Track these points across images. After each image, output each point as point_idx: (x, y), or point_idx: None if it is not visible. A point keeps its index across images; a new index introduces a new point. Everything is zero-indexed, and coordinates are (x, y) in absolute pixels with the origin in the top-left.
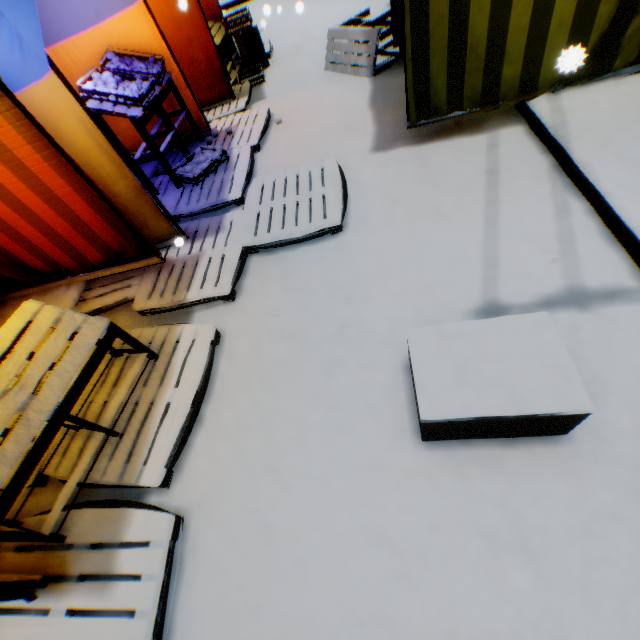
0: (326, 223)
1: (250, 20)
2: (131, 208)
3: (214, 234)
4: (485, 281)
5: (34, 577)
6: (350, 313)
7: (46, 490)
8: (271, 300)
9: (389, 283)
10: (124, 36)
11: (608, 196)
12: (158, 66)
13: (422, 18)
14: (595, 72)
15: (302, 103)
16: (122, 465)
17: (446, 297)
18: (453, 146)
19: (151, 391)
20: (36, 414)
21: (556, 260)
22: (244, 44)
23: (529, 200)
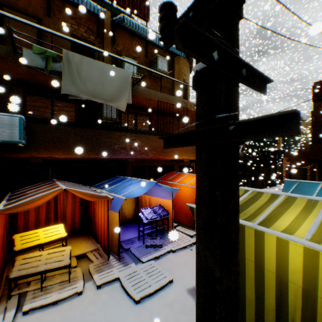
0: (135, 294)
1: None
2: (115, 241)
3: (123, 265)
4: None
5: (0, 298)
6: None
7: (28, 285)
8: (98, 299)
9: None
10: (166, 203)
11: None
12: (166, 213)
13: None
14: None
15: None
16: (31, 296)
17: None
18: None
19: (57, 288)
20: (40, 267)
21: None
22: None
23: None
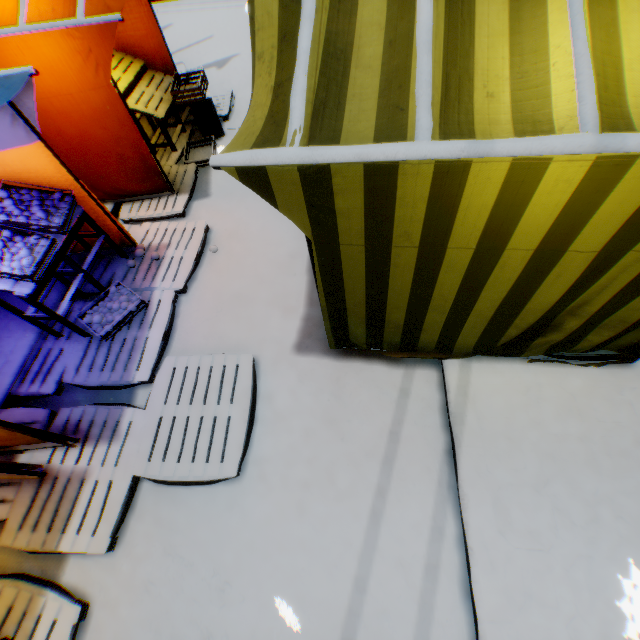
0: (222, 471)
1: (203, 90)
2: (4, 434)
3: (108, 442)
4: (350, 612)
5: None
6: (220, 616)
7: None
8: (150, 564)
9: (265, 580)
10: (23, 165)
11: (471, 555)
12: (65, 205)
13: (338, 300)
14: (506, 353)
15: (245, 224)
16: None
17: (311, 624)
18: (370, 375)
19: None
20: None
21: (416, 604)
22: (195, 113)
23: (415, 497)
